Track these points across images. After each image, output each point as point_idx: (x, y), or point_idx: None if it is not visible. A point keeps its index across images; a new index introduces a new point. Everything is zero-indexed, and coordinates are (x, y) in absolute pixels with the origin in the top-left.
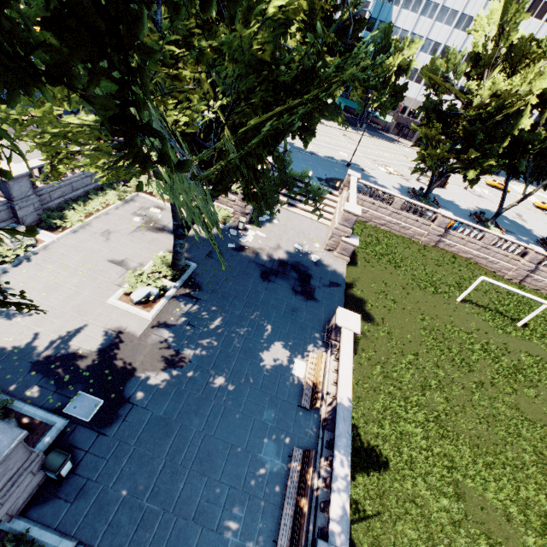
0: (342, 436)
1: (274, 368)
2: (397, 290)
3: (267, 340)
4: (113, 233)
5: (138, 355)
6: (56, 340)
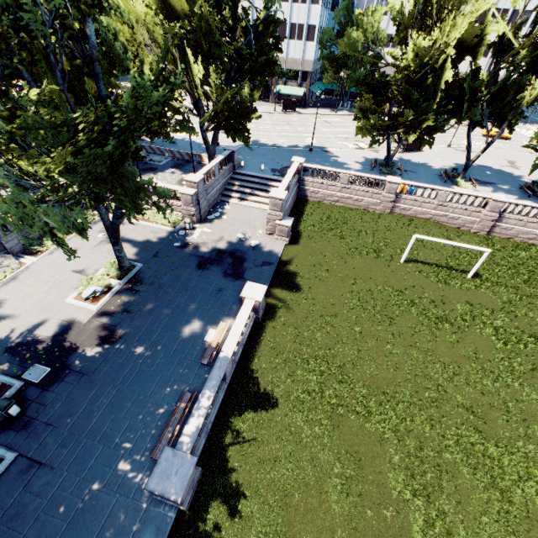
0: (213, 379)
1: (189, 337)
2: (336, 260)
3: (188, 316)
4: (79, 250)
5: (81, 337)
6: (25, 331)
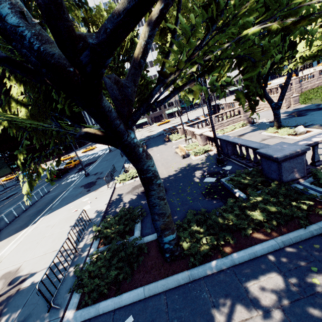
0: None
1: None
2: None
3: None
4: None
5: None
6: None
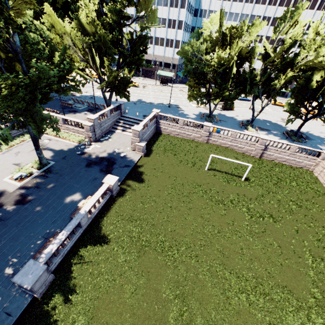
0: (71, 225)
1: (69, 203)
2: (168, 166)
3: (72, 192)
4: (20, 152)
5: (6, 200)
6: None
